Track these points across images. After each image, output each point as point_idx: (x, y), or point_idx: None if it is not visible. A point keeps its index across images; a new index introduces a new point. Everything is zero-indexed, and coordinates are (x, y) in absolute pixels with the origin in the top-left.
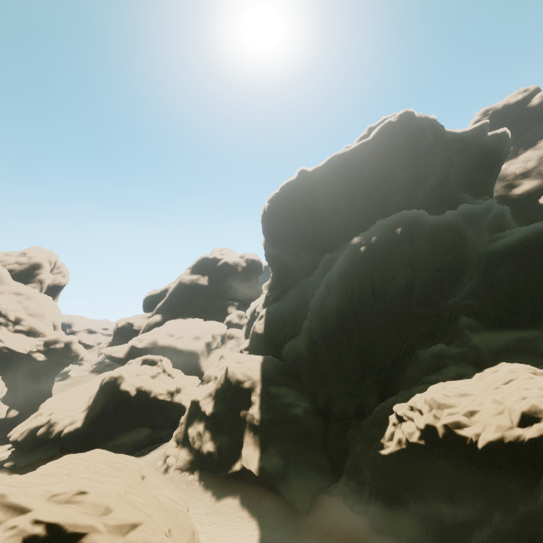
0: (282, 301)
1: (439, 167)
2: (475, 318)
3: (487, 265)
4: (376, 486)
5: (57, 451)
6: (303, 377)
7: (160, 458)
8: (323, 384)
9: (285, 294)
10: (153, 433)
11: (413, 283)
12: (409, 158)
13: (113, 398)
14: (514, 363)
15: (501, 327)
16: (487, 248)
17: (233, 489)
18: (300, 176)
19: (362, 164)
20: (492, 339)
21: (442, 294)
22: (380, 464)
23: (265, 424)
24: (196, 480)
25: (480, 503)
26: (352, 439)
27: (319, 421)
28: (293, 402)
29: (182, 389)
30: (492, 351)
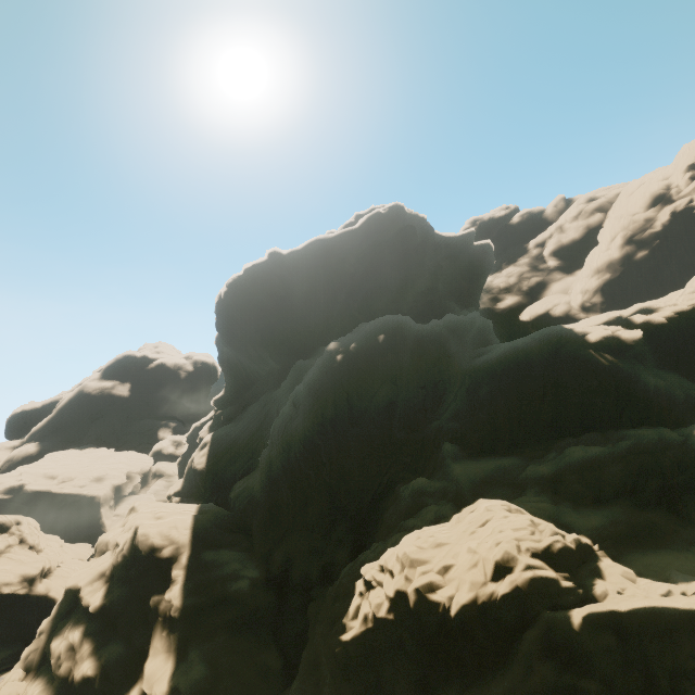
0: (238, 422)
1: (429, 271)
2: (458, 444)
3: (471, 384)
4: (336, 687)
5: None
6: (255, 533)
7: None
8: (282, 540)
9: (242, 413)
10: None
11: (396, 402)
12: (398, 256)
13: None
14: (491, 499)
15: (482, 454)
16: (471, 364)
17: None
18: (272, 259)
19: (347, 255)
20: (473, 470)
21: (426, 416)
22: (340, 656)
23: (190, 613)
24: None
25: (455, 688)
26: (314, 618)
27: (272, 596)
28: (236, 572)
29: (55, 568)
30: (472, 484)
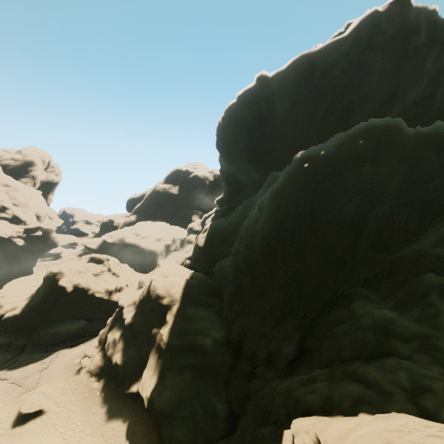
0: (228, 217)
1: (428, 77)
2: None
3: None
4: None
5: (1, 331)
6: (224, 302)
7: (80, 356)
8: (242, 315)
9: (232, 211)
10: (89, 325)
11: (366, 218)
12: (392, 60)
13: (52, 291)
14: None
15: None
16: None
17: (127, 410)
18: (259, 83)
19: (331, 67)
20: None
21: (405, 238)
22: None
23: (171, 349)
24: (99, 389)
25: None
26: (253, 395)
27: (227, 357)
28: (205, 329)
29: (125, 287)
30: None
